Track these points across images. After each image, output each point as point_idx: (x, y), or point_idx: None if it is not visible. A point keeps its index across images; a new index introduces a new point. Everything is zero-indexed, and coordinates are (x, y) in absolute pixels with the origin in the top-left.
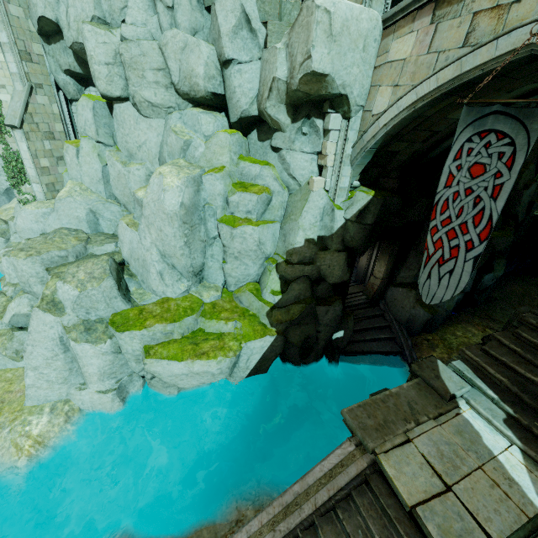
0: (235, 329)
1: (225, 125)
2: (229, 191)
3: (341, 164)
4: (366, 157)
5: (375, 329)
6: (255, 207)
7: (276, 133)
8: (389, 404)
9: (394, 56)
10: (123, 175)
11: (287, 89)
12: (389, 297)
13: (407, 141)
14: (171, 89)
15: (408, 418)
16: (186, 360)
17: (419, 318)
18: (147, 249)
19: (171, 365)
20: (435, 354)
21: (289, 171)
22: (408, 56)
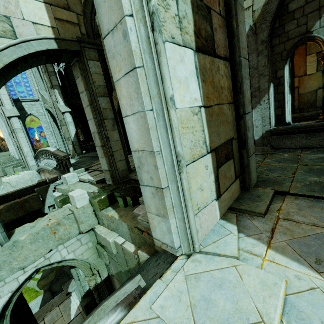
0: None
1: None
2: None
3: None
4: None
5: None
6: None
7: None
8: (44, 309)
9: None
10: None
11: None
12: None
13: None
14: None
15: (48, 310)
16: None
17: None
18: None
19: None
20: None
21: None
22: None
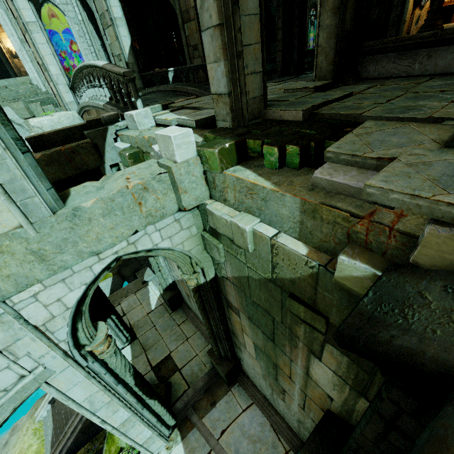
0: None
1: None
2: None
3: None
4: None
5: None
6: None
7: None
8: (119, 294)
9: None
10: None
11: None
12: None
13: None
14: None
15: (124, 296)
16: None
17: None
18: None
19: None
20: None
21: None
22: None
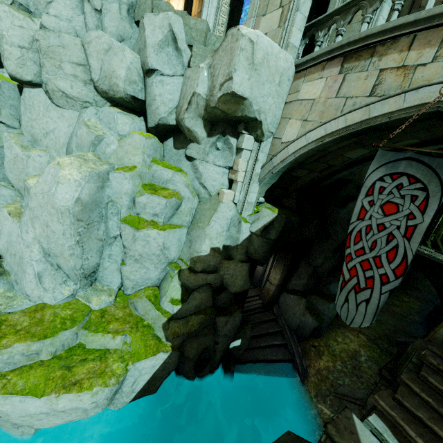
0: (124, 344)
1: (142, 128)
2: (138, 191)
3: (251, 181)
4: (273, 178)
5: (269, 335)
6: (162, 210)
7: (192, 143)
8: None
9: (304, 96)
10: (21, 159)
11: (205, 105)
12: (282, 302)
13: (308, 169)
14: (89, 85)
15: None
16: (48, 394)
17: (308, 325)
18: (27, 245)
19: (26, 402)
20: (322, 362)
21: (201, 180)
22: (317, 97)
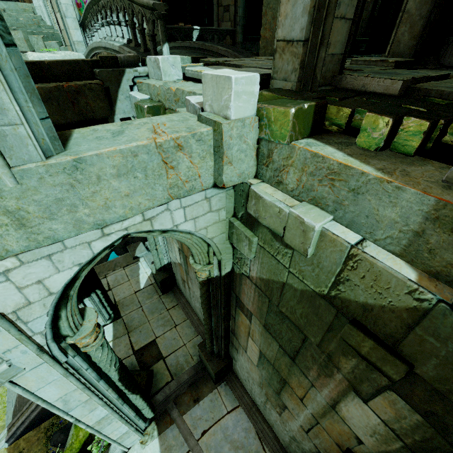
0: None
1: None
2: None
3: None
4: None
5: None
6: None
7: None
8: (106, 266)
9: None
10: None
11: None
12: None
13: None
14: None
15: (111, 269)
16: None
17: None
18: None
19: None
20: None
21: None
22: None
